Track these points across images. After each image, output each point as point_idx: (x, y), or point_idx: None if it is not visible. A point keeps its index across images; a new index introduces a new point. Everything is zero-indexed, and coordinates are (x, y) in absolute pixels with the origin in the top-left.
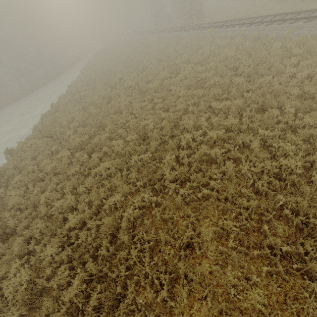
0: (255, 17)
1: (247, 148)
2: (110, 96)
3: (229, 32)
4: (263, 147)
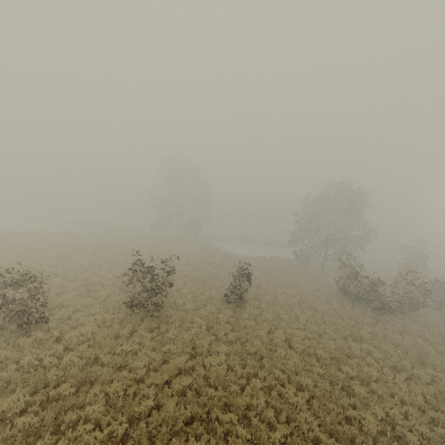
0: None
1: None
2: None
3: None
4: None
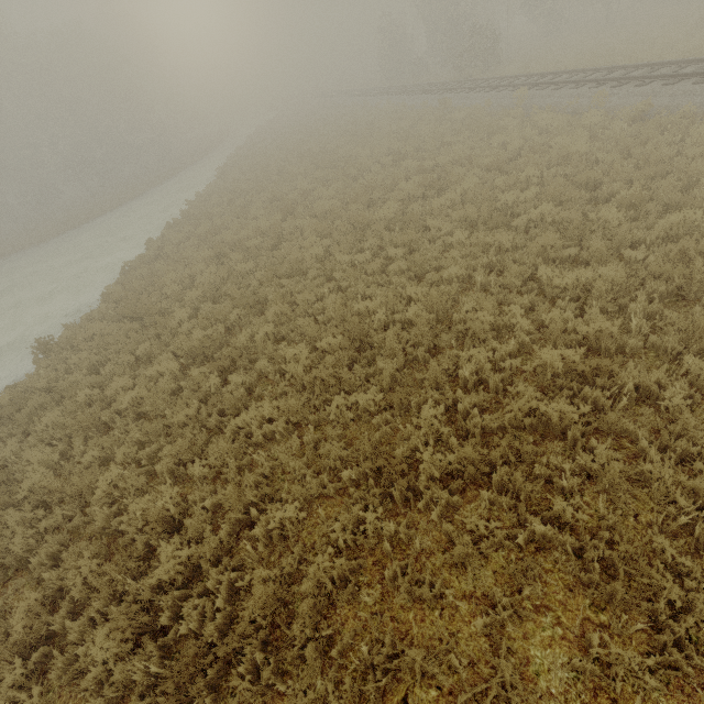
0: (634, 66)
1: (648, 404)
2: (280, 231)
3: (568, 99)
4: (697, 406)
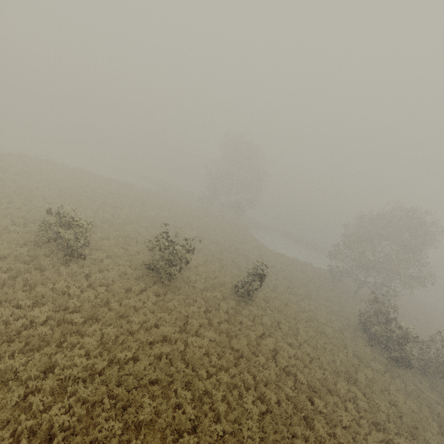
0: None
1: None
2: None
3: None
4: None
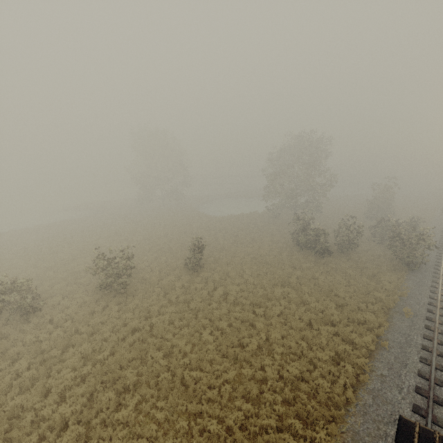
0: None
1: None
2: None
3: None
4: None
